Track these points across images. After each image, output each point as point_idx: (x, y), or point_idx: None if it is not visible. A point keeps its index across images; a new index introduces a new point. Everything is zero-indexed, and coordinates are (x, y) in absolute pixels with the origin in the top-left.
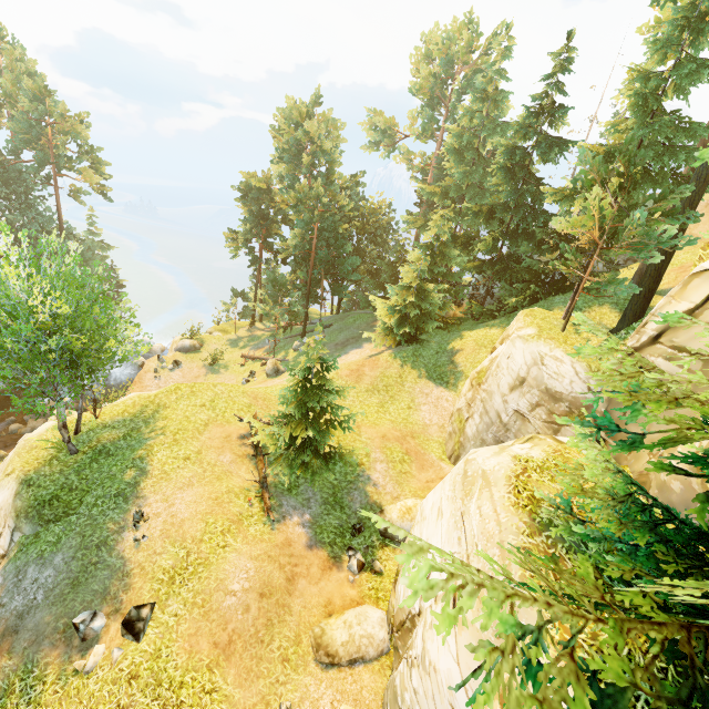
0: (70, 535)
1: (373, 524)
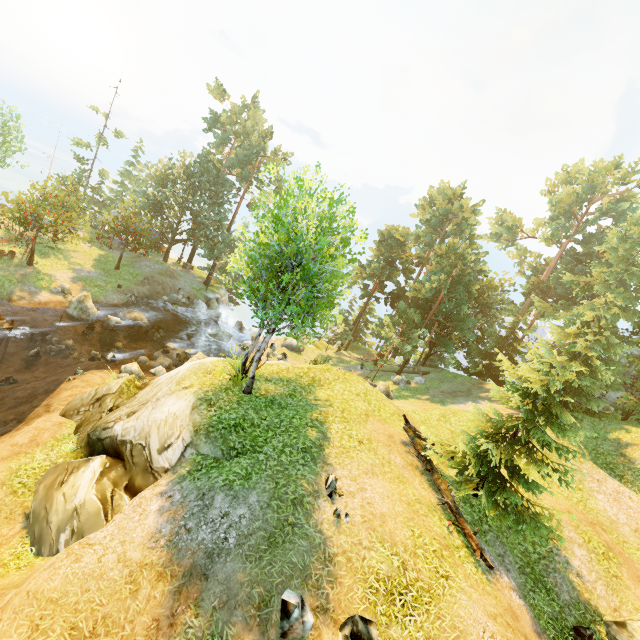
0: (261, 475)
1: (598, 638)
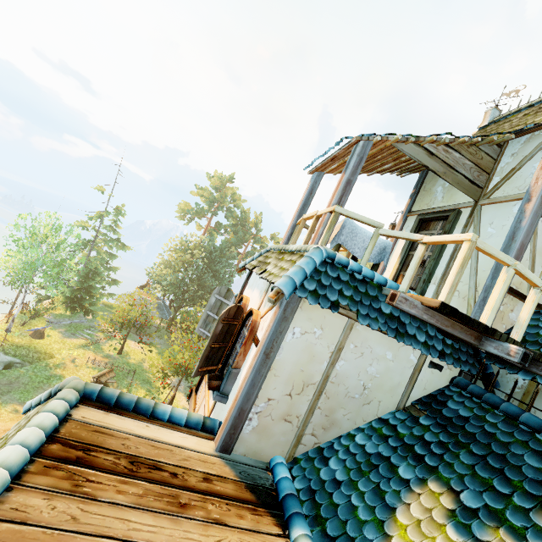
0: None
1: None
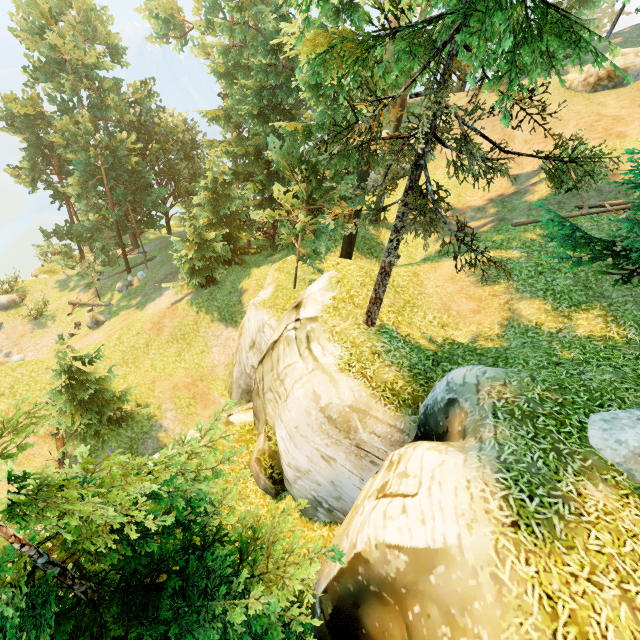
0: None
1: None
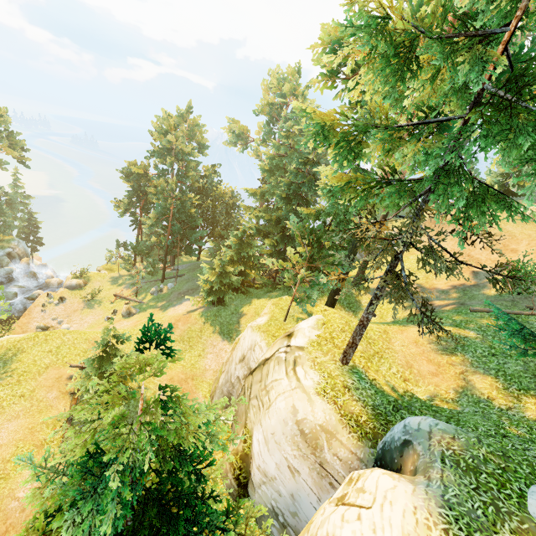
0: None
1: None
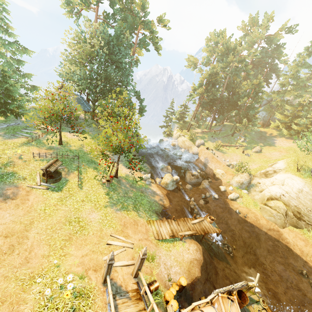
0: None
1: None
